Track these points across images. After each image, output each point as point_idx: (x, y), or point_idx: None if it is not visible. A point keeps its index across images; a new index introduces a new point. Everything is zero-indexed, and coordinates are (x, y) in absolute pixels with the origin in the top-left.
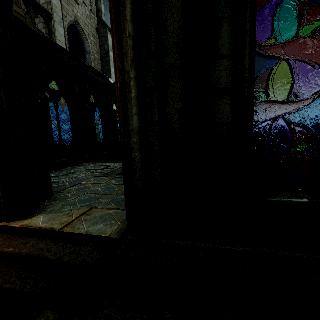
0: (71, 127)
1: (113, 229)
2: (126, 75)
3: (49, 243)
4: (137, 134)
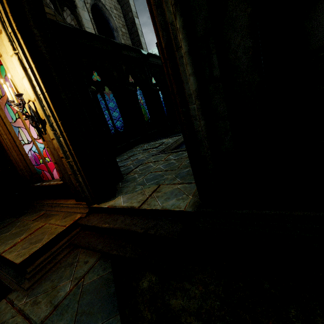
0: (120, 113)
1: (186, 203)
2: (170, 29)
3: (133, 218)
4: (196, 98)
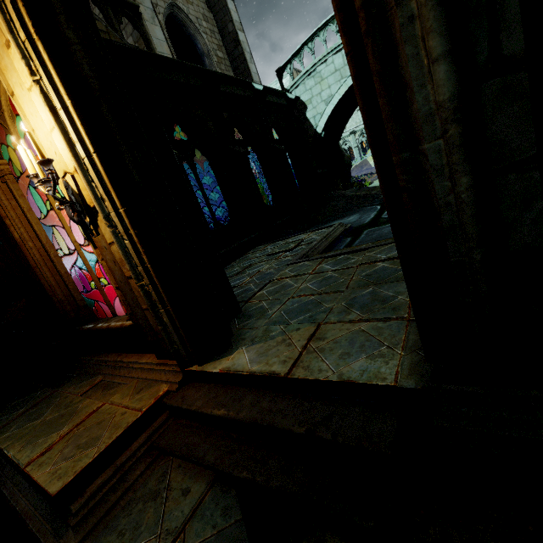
0: (221, 194)
1: (394, 368)
2: None
3: (275, 398)
4: (451, 120)
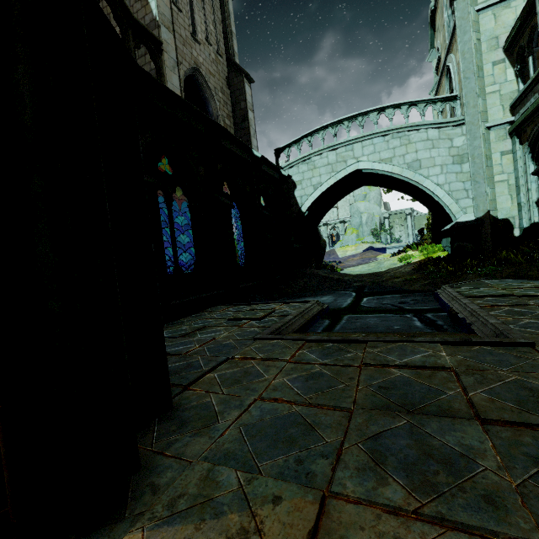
0: (192, 239)
1: None
2: None
3: None
4: None
